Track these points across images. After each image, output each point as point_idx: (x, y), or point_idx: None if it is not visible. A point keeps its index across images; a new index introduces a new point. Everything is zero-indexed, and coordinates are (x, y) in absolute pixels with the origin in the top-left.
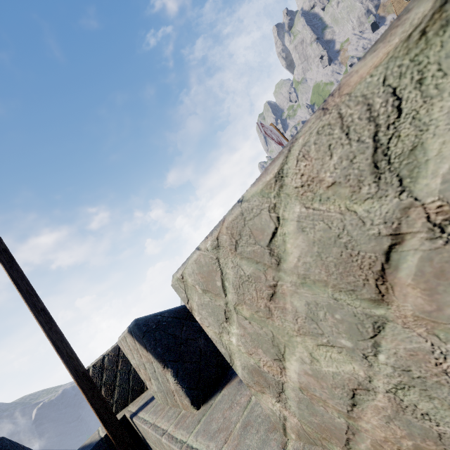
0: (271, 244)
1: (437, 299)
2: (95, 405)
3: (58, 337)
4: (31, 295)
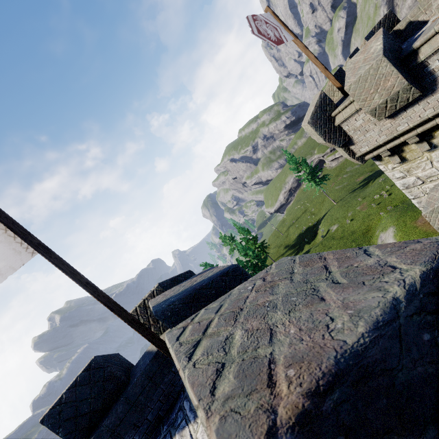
0: None
1: None
2: (147, 337)
3: (106, 300)
4: (75, 274)
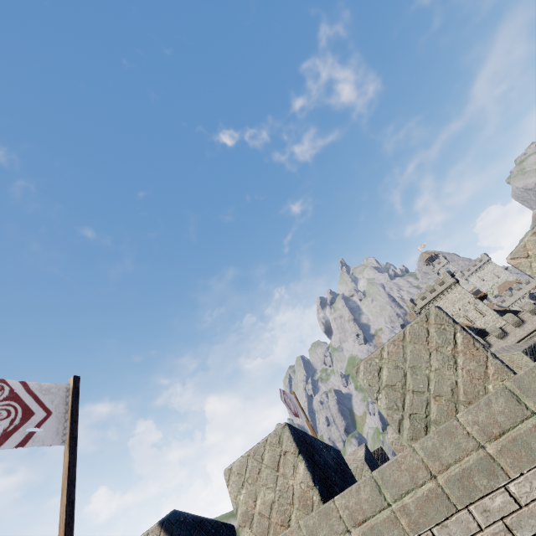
0: (262, 455)
1: (284, 469)
2: None
3: (69, 535)
4: (72, 484)
